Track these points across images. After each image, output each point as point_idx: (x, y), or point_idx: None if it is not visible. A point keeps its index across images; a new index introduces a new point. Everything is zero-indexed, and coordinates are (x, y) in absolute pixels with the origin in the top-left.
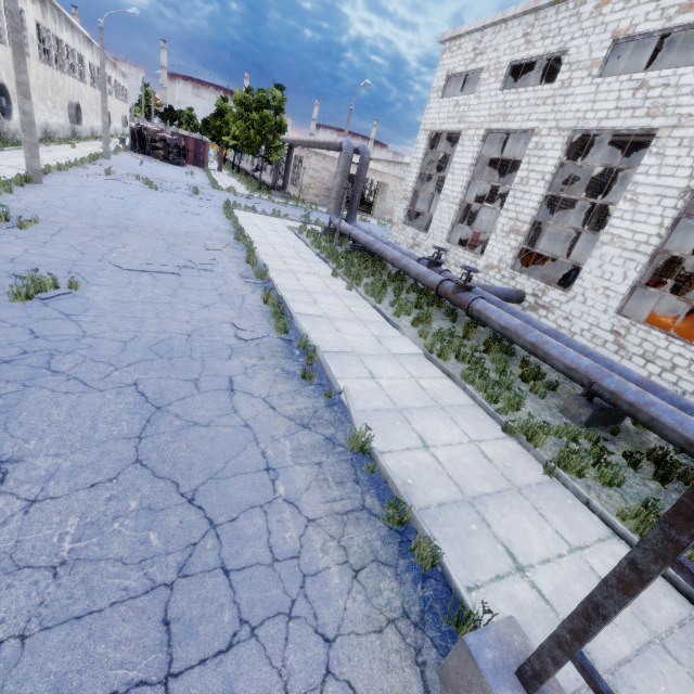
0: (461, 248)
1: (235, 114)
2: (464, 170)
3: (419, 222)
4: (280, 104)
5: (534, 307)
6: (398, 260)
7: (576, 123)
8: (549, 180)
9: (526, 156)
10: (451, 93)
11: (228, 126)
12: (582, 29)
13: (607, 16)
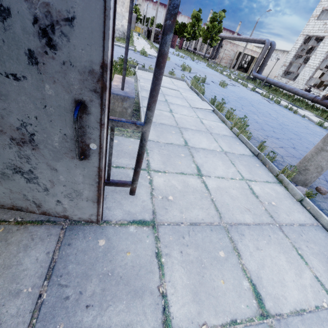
0: (312, 87)
1: (191, 22)
2: (322, 54)
3: (286, 77)
4: (221, 19)
5: None
6: (292, 89)
7: None
8: None
9: None
10: (320, 17)
11: (184, 28)
12: None
13: None
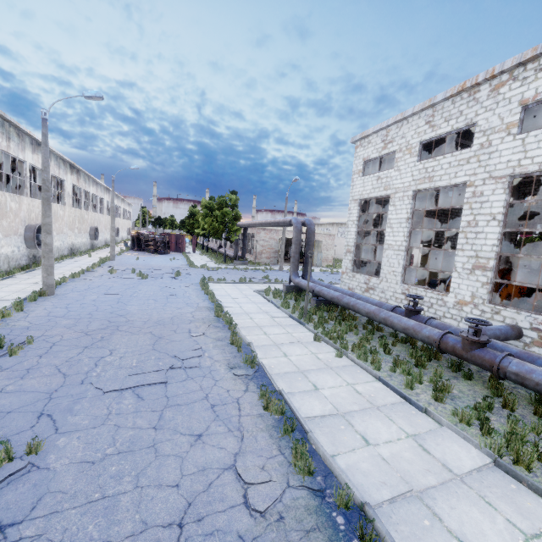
0: (420, 288)
1: (203, 214)
2: (402, 223)
3: (363, 268)
4: (234, 203)
5: (540, 342)
6: (375, 314)
7: (511, 170)
8: (501, 219)
9: (465, 204)
10: (368, 172)
11: (198, 222)
12: (484, 107)
13: (507, 93)
